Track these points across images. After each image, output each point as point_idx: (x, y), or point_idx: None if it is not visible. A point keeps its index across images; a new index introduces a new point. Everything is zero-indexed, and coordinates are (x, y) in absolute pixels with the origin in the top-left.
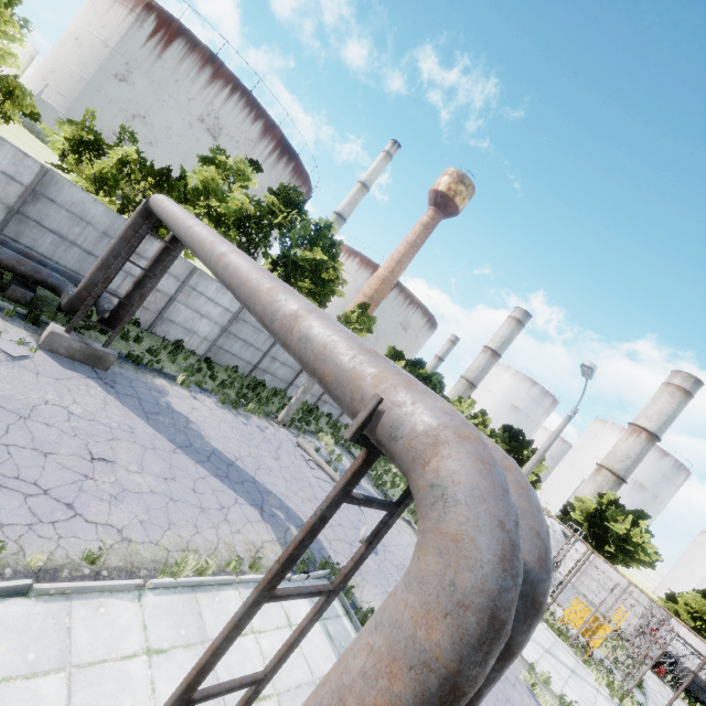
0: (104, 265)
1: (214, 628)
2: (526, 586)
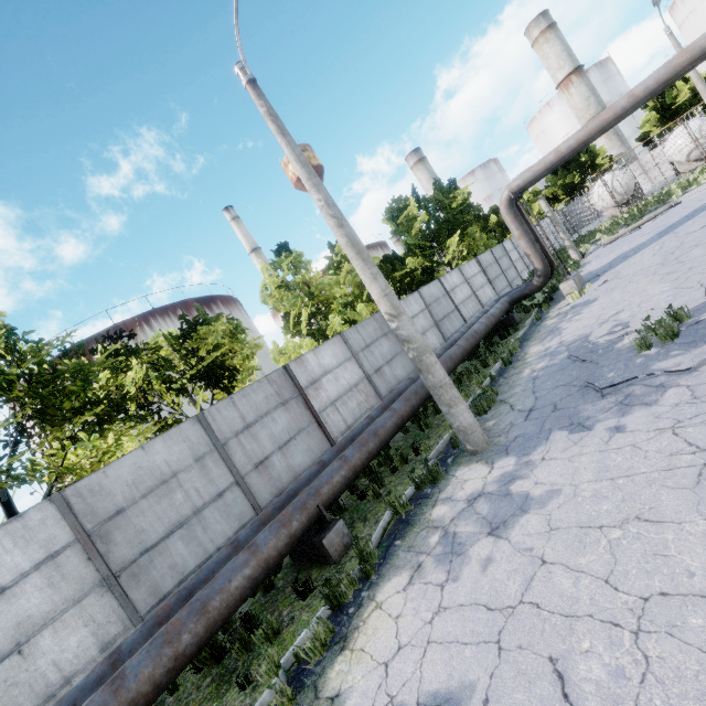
0: (532, 243)
1: None
2: None
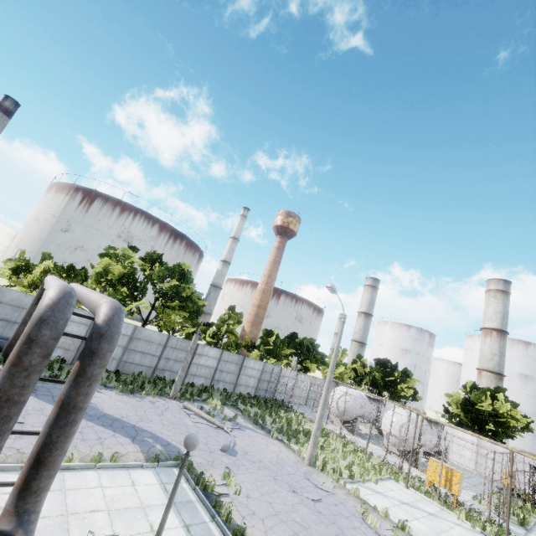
0: (23, 322)
1: (72, 485)
2: (97, 330)
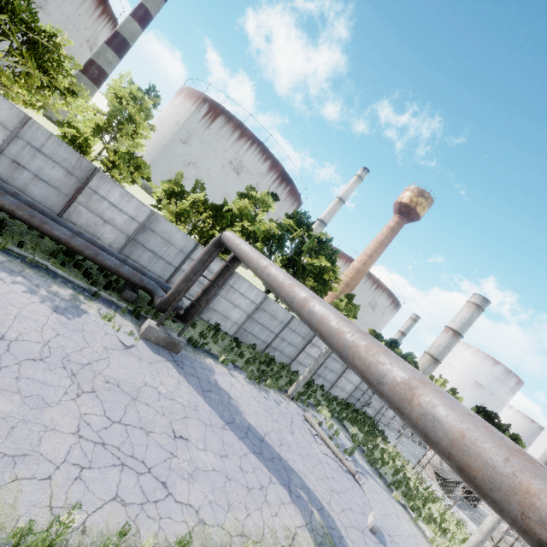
0: (186, 279)
1: None
2: None
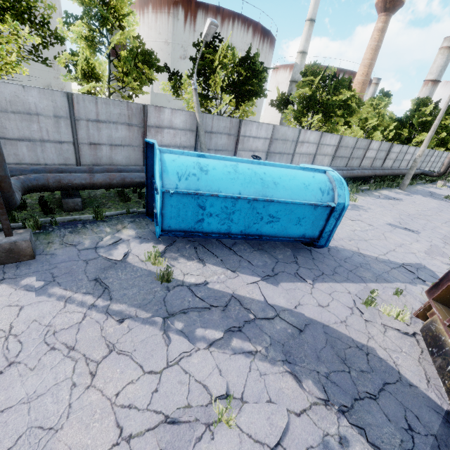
0: (449, 163)
1: None
2: None
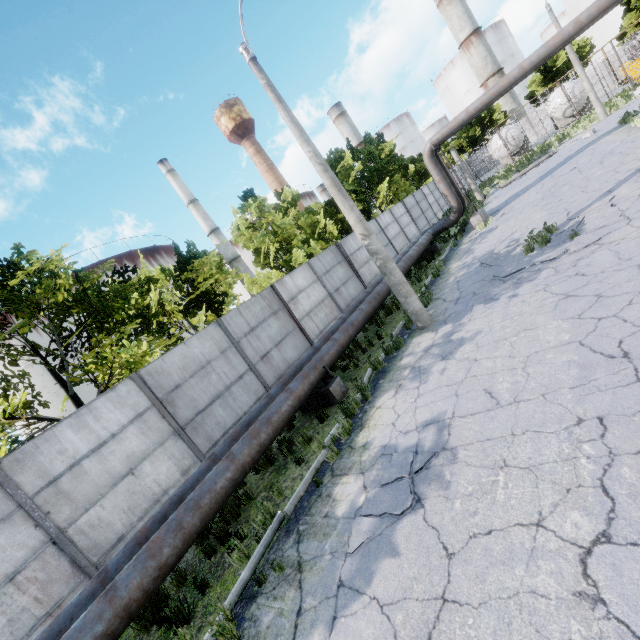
0: (449, 186)
1: None
2: None
